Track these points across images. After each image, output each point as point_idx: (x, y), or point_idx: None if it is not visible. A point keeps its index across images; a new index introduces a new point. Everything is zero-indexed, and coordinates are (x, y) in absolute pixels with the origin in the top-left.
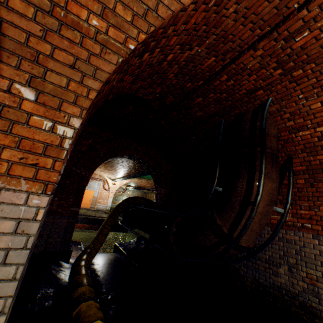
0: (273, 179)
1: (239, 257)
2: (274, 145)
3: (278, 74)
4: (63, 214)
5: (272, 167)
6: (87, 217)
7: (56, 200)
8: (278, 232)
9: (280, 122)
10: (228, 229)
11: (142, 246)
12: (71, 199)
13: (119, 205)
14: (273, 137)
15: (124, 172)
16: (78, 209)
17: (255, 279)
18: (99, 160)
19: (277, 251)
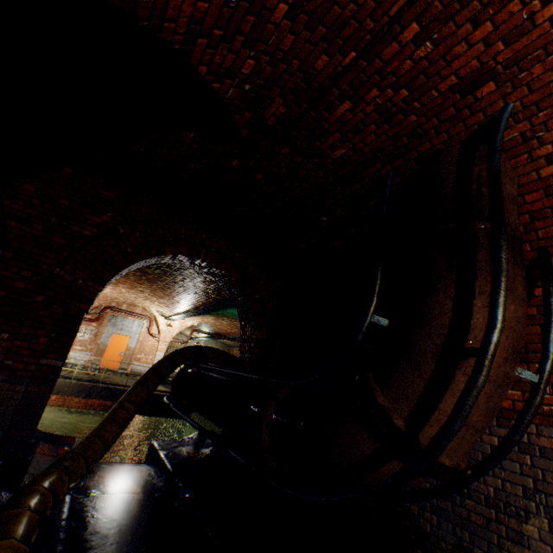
0: (519, 296)
1: (424, 490)
2: (514, 218)
3: (550, 20)
4: (18, 373)
5: (515, 268)
6: (110, 386)
7: (6, 339)
8: (525, 430)
9: (527, 169)
10: (406, 421)
11: (207, 450)
12: (42, 339)
13: (164, 361)
14: (510, 200)
15: (188, 301)
16: (60, 362)
17: (462, 548)
18: (122, 260)
19: (517, 477)
